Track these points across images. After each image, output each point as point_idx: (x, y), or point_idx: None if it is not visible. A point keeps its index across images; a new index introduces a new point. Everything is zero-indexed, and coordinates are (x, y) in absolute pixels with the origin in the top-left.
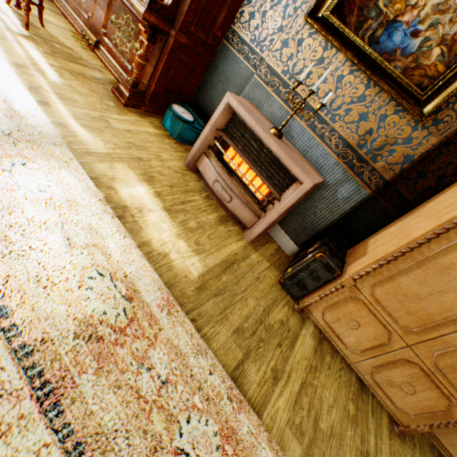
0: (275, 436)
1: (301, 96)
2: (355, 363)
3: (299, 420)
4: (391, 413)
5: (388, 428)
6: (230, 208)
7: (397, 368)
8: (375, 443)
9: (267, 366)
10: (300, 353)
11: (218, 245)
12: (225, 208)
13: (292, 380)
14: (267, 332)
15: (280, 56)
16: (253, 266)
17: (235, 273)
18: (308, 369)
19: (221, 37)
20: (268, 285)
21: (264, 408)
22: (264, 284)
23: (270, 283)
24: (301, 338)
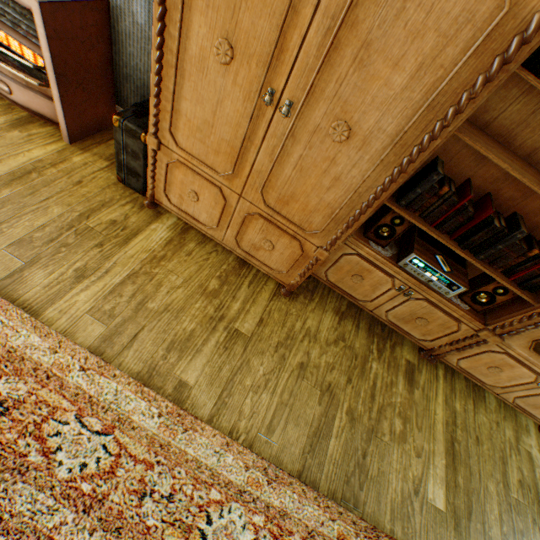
0: (64, 325)
1: None
2: (223, 241)
3: (112, 306)
4: (274, 278)
5: (272, 292)
6: (20, 102)
7: (250, 228)
8: (241, 307)
9: (69, 269)
10: (140, 248)
11: (3, 156)
12: (22, 106)
13: (113, 275)
14: (80, 236)
15: None
16: (73, 171)
17: (33, 184)
18: (147, 261)
19: None
20: (100, 188)
21: (51, 305)
22: (91, 188)
23: (105, 184)
24: (147, 233)
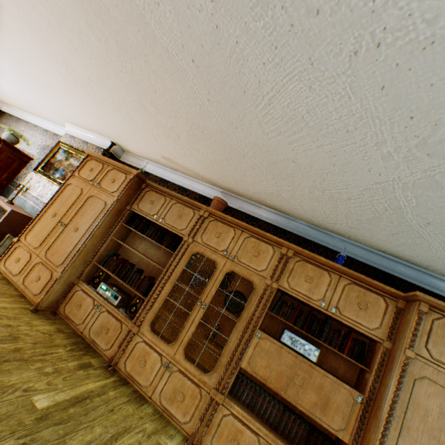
0: None
1: (32, 193)
2: (18, 282)
3: None
4: (32, 301)
5: (25, 307)
6: None
7: (35, 270)
8: None
9: None
10: None
11: None
12: None
13: None
14: None
15: (26, 183)
16: None
17: None
18: None
19: (8, 184)
20: None
21: None
22: None
23: None
24: None
